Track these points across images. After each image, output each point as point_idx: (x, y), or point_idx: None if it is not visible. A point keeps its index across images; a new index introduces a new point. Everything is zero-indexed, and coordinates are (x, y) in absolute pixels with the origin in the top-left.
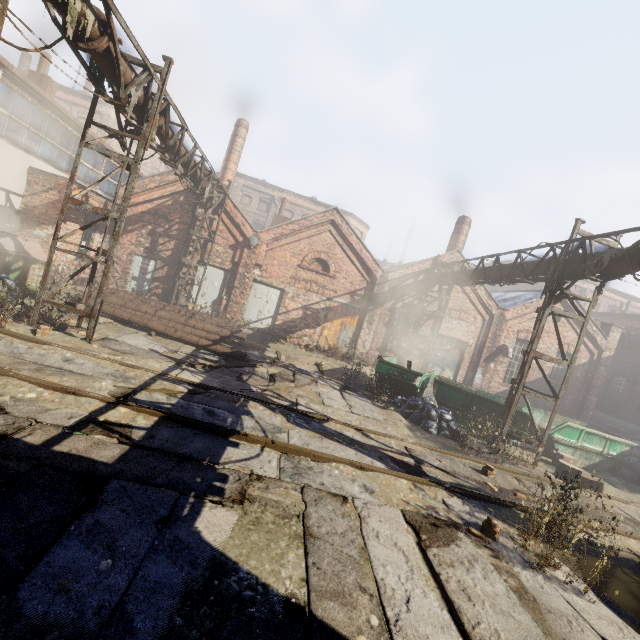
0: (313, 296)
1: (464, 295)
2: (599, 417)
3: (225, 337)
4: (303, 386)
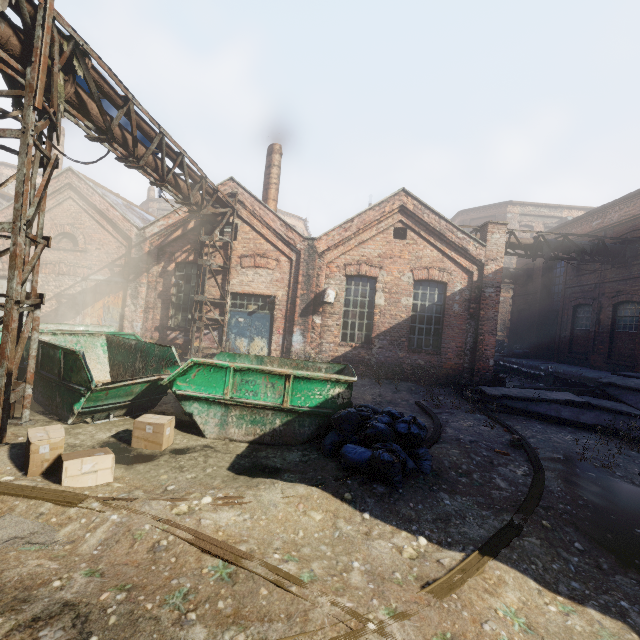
0: (65, 279)
1: (256, 234)
2: (557, 372)
3: None
4: None
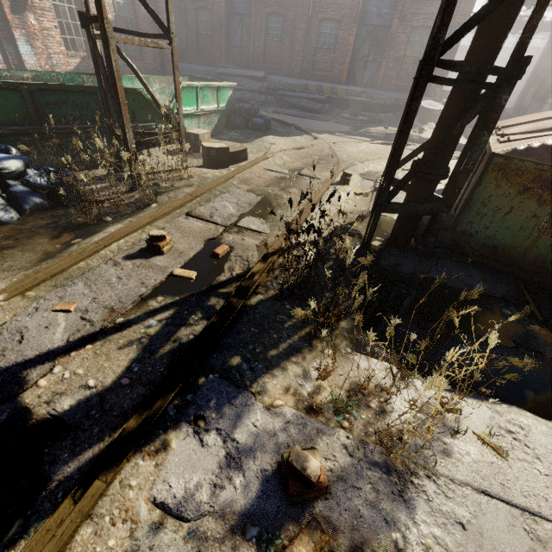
0: None
1: None
2: None
3: None
4: None
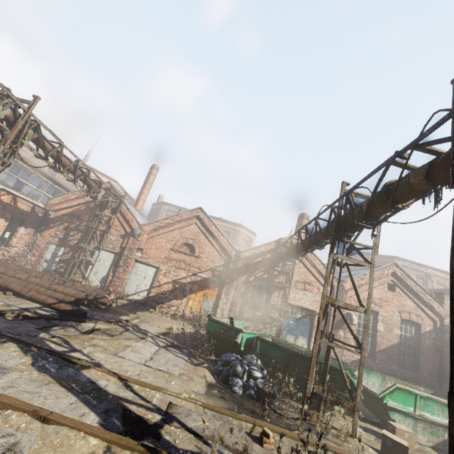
0: (181, 272)
1: (306, 269)
2: None
3: (79, 299)
4: (117, 339)
